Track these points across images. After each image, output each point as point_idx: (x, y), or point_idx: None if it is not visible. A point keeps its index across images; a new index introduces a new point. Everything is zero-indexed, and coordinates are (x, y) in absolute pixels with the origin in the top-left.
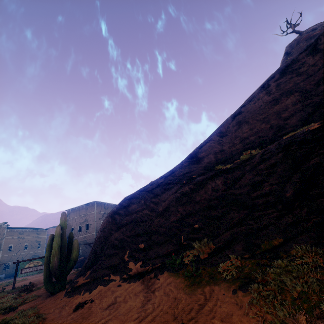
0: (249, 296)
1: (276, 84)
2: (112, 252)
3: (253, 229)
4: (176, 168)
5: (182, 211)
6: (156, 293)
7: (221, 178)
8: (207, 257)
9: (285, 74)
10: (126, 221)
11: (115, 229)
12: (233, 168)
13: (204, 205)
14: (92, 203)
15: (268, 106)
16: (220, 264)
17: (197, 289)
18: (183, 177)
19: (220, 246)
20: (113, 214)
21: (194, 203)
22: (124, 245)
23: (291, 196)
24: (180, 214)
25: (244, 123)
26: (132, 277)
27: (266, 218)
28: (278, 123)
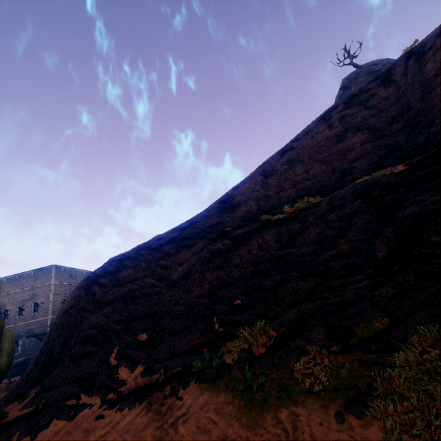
0: (375, 426)
1: (340, 116)
2: (84, 351)
3: (333, 304)
4: (199, 217)
5: (212, 280)
6: (182, 429)
7: (273, 232)
8: (265, 353)
9: (352, 105)
10: (113, 296)
11: (91, 309)
12: (288, 219)
13: (247, 271)
14: (48, 268)
15: (329, 143)
16: (294, 364)
17: (264, 416)
18: (210, 230)
19: (284, 333)
20: (88, 285)
21: (232, 268)
22: (110, 337)
23: (386, 257)
24: (210, 284)
25: (298, 162)
26: (126, 397)
27: (351, 288)
28: (343, 166)
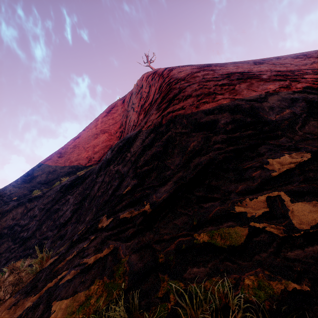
0: None
1: (101, 121)
2: None
3: None
4: (10, 185)
5: None
6: None
7: (24, 207)
8: None
9: (108, 114)
10: None
11: None
12: (36, 197)
13: None
14: None
15: (92, 138)
16: None
17: None
18: (6, 198)
19: None
20: None
21: None
22: None
23: (30, 234)
24: None
25: (77, 147)
26: None
27: (10, 252)
28: (91, 155)
